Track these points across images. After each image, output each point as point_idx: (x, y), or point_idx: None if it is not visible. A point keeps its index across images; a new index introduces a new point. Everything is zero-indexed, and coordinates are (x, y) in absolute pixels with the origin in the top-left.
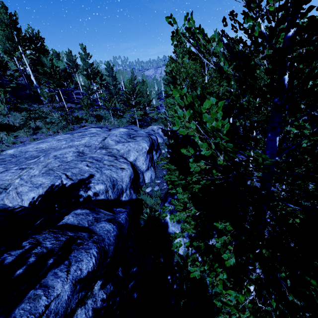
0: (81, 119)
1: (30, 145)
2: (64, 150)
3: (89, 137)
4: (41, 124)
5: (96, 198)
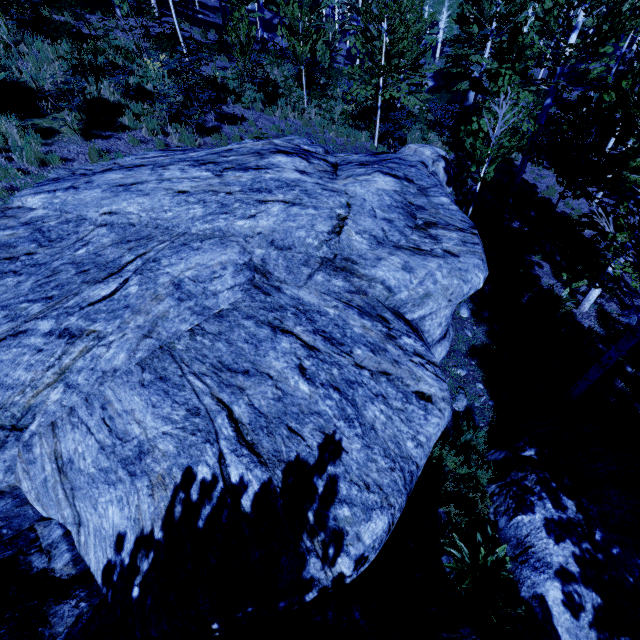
0: (222, 89)
1: (90, 190)
2: (204, 258)
3: (284, 208)
4: (117, 96)
5: (359, 572)
